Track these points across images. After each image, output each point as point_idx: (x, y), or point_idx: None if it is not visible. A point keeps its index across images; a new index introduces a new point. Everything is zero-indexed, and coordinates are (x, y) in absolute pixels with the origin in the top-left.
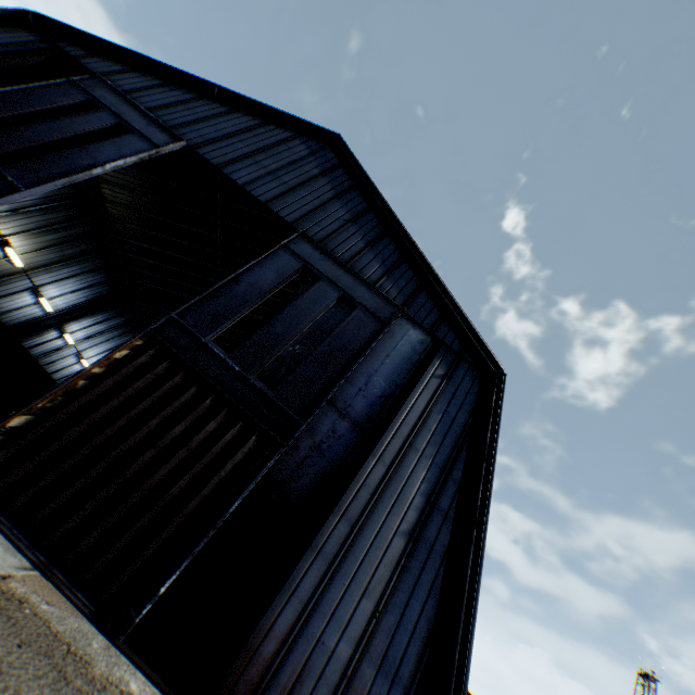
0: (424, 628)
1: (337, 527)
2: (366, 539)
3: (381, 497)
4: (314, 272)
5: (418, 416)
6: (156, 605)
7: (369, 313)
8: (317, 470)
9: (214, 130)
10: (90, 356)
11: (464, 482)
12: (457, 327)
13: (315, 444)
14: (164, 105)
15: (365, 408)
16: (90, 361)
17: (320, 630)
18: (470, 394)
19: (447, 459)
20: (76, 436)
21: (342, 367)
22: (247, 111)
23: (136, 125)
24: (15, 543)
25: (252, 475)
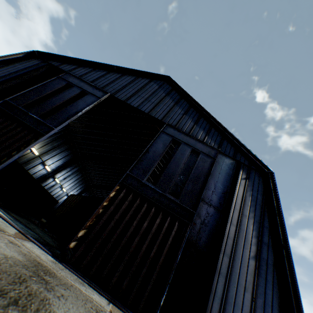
0: (276, 303)
1: (223, 259)
2: (237, 263)
3: (237, 241)
4: (177, 140)
5: (241, 199)
6: (159, 310)
7: (206, 155)
8: (206, 233)
9: (118, 85)
10: (65, 186)
11: (271, 228)
12: (244, 153)
13: (202, 221)
14: (96, 79)
15: (217, 200)
16: (65, 188)
17: (231, 311)
18: (260, 184)
19: (260, 218)
20: (105, 235)
21: (203, 182)
22: (128, 74)
23: (88, 90)
24: (97, 291)
25: (181, 241)
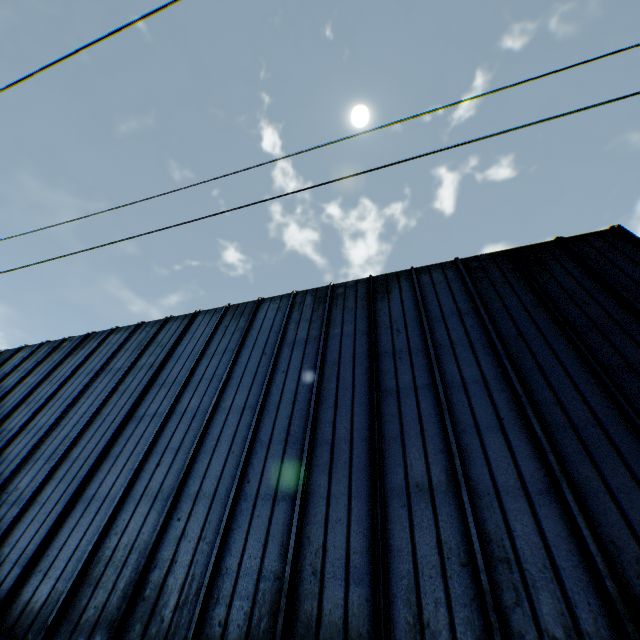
0: None
1: None
2: None
3: None
4: None
5: None
6: None
7: None
8: None
9: None
10: None
11: None
12: None
13: None
14: None
15: None
16: None
17: None
18: None
19: None
20: None
21: None
22: None
23: None
24: None
25: None
